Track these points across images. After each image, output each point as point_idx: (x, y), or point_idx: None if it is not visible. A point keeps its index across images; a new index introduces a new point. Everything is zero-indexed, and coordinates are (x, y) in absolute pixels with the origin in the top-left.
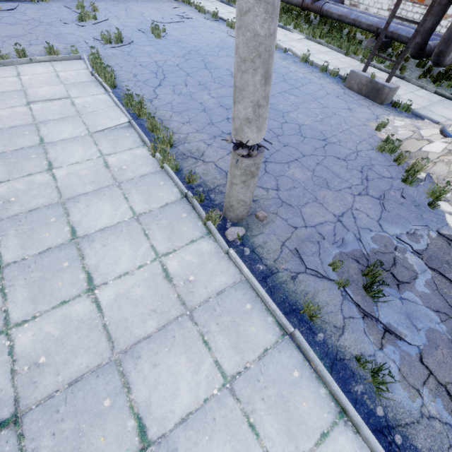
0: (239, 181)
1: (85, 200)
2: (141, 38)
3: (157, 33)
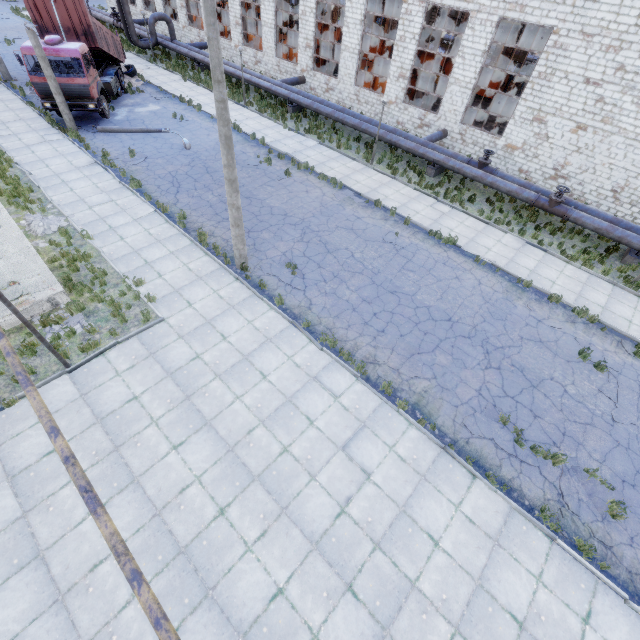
0: None
1: None
2: None
3: (8, 43)
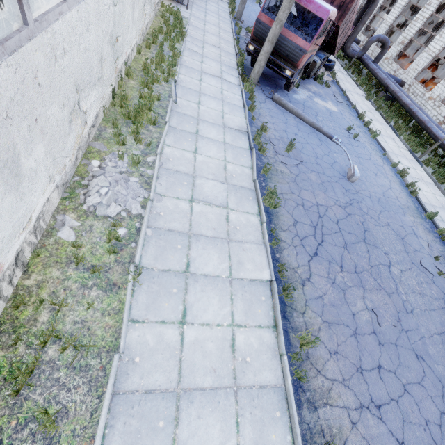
0: (240, 3)
1: (211, 2)
2: (250, 0)
3: (257, 2)
